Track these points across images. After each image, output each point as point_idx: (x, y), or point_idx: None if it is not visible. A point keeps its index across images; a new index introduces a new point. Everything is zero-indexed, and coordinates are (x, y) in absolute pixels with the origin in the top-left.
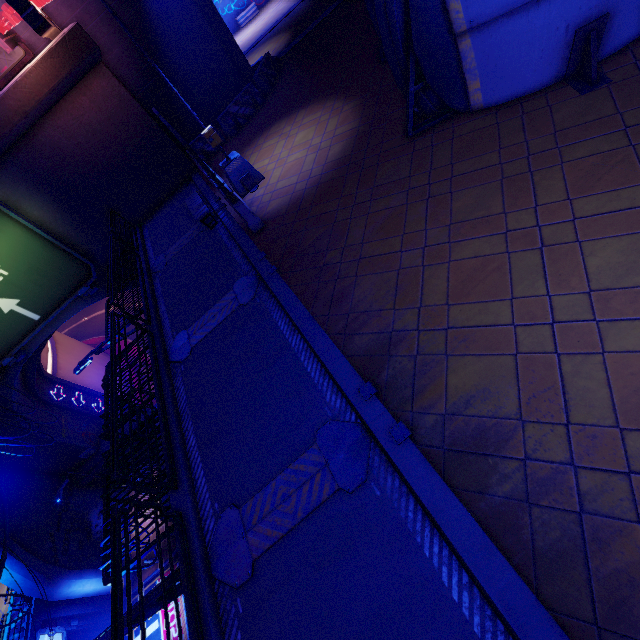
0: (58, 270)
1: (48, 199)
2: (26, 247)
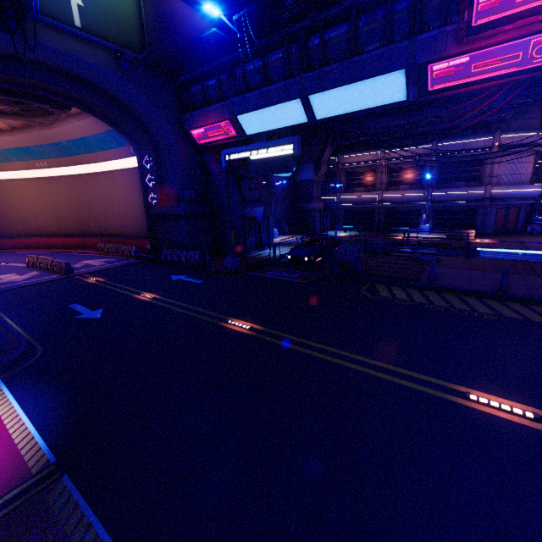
0: (126, 30)
1: (151, 13)
2: (125, 2)
